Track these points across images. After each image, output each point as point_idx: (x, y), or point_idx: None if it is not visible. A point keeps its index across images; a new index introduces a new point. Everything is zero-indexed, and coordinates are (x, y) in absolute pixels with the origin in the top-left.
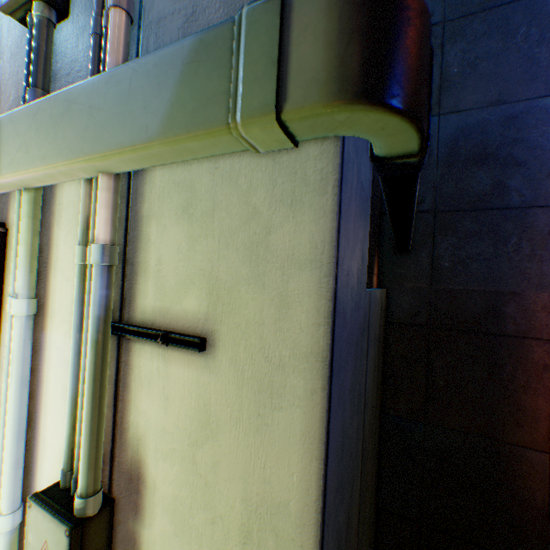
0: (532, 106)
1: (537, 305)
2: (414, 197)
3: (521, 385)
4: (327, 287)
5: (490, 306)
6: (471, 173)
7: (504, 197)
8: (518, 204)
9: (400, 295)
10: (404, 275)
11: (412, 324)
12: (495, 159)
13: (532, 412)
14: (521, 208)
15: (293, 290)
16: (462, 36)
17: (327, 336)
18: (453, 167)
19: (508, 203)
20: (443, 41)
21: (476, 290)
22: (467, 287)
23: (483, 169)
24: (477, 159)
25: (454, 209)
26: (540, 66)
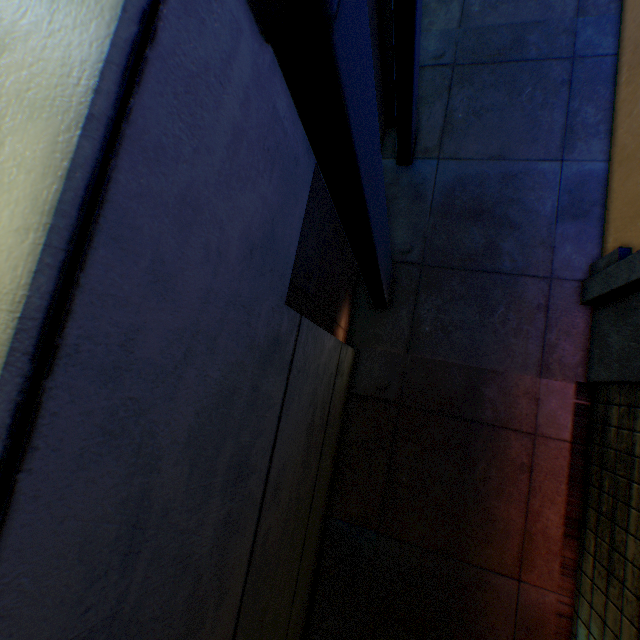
0: (531, 168)
1: (519, 389)
2: (350, 145)
3: (494, 488)
4: (67, 151)
5: (470, 385)
6: (465, 227)
7: (495, 259)
8: (509, 270)
9: (370, 360)
10: (379, 336)
11: (380, 399)
12: (491, 216)
13: (504, 523)
14: (512, 275)
15: (7, 160)
16: (471, 83)
17: (37, 254)
18: (447, 217)
19: (499, 267)
20: (451, 84)
21: (457, 364)
22: (448, 359)
23: (477, 226)
24: (472, 213)
25: (443, 265)
26: (541, 129)
